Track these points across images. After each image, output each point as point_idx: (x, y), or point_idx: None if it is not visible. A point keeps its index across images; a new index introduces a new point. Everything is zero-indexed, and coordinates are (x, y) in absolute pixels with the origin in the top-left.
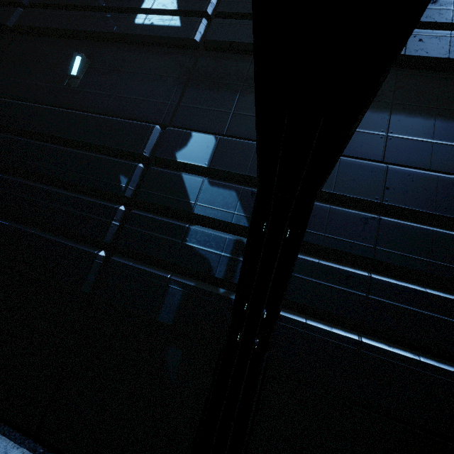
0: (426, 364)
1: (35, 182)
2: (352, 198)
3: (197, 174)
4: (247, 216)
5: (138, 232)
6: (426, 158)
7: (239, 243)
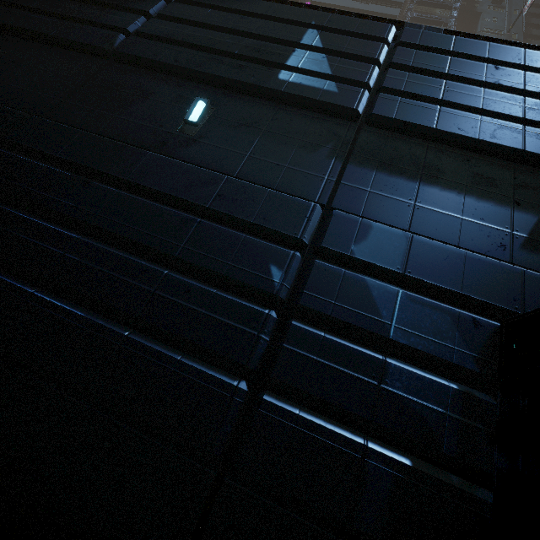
0: None
1: (131, 254)
2: None
3: (377, 278)
4: (475, 355)
5: (306, 358)
6: None
7: (471, 398)
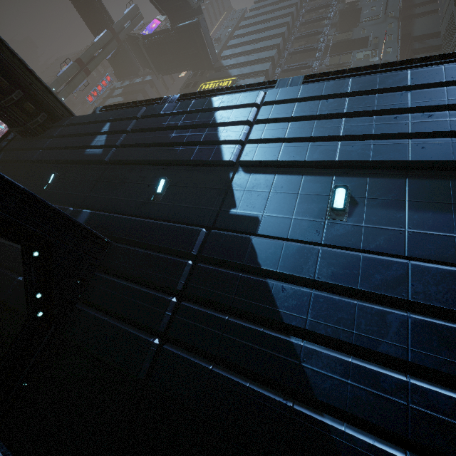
0: (128, 332)
1: (9, 242)
2: (136, 241)
3: None
4: None
5: None
6: (185, 216)
7: None
